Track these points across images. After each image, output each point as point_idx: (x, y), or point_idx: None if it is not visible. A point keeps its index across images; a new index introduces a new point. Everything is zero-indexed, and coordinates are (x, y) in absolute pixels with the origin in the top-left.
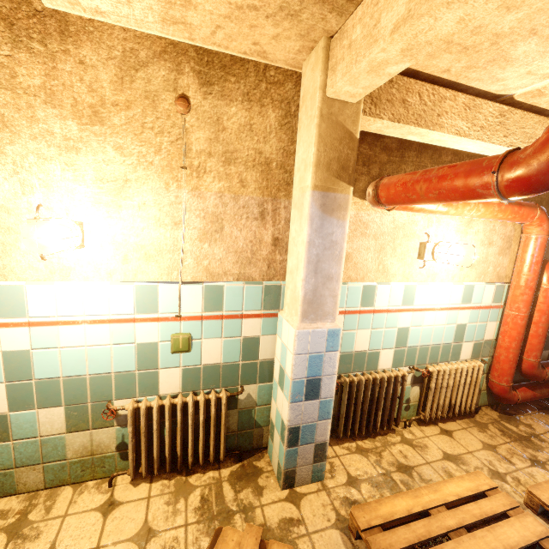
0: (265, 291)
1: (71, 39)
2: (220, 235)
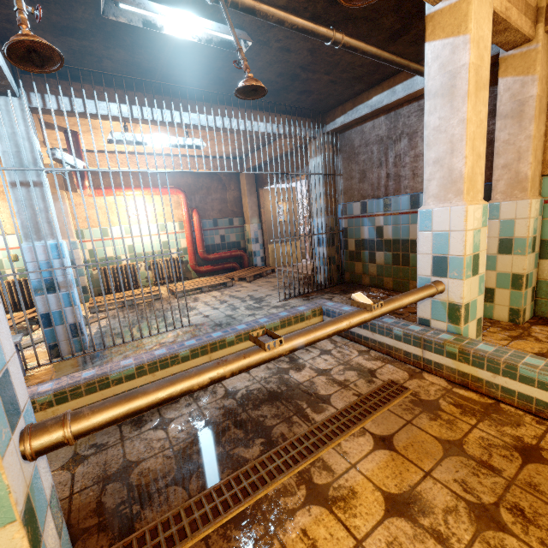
0: None
1: None
2: None
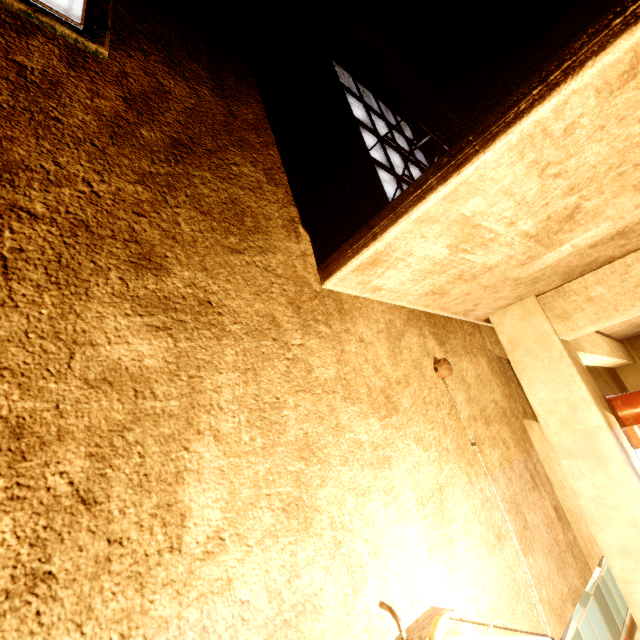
0: (598, 605)
1: (347, 316)
2: (529, 531)
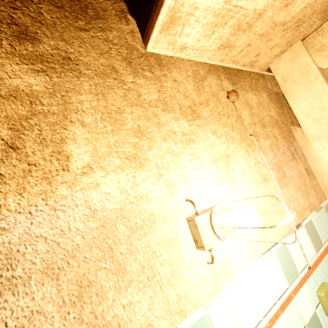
0: (327, 212)
1: (165, 67)
2: (286, 178)
